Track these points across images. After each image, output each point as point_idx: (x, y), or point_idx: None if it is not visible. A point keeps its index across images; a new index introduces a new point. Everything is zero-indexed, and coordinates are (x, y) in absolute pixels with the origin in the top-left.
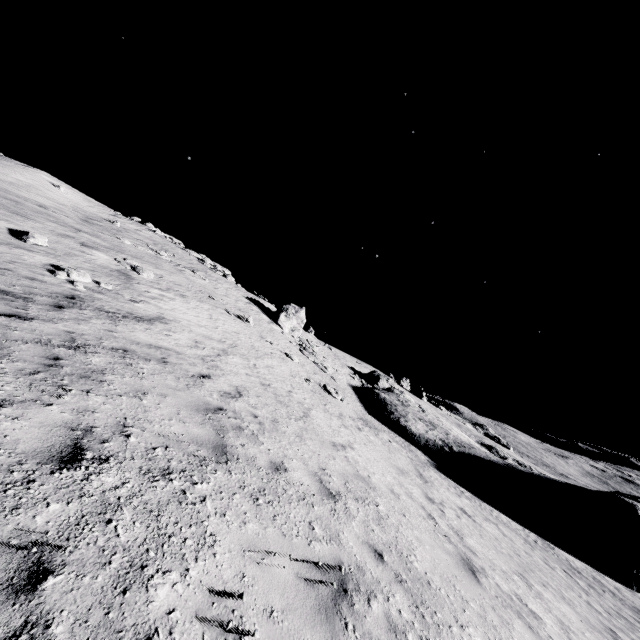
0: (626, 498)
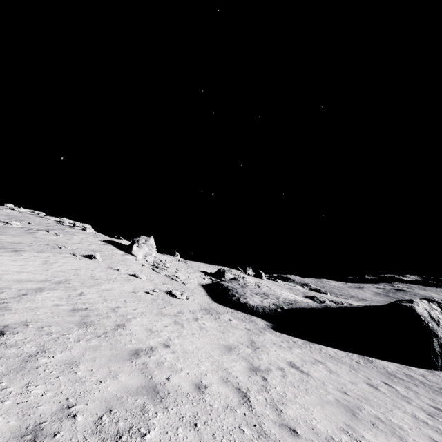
0: (404, 303)
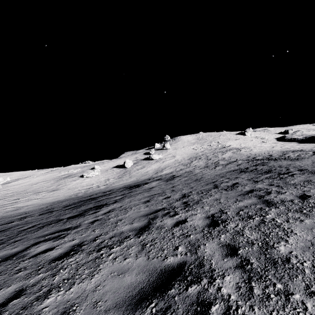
0: None
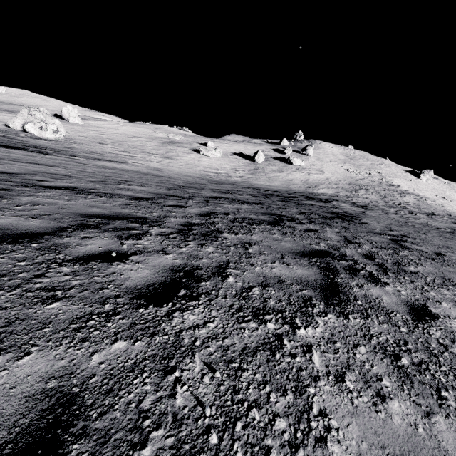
0: None
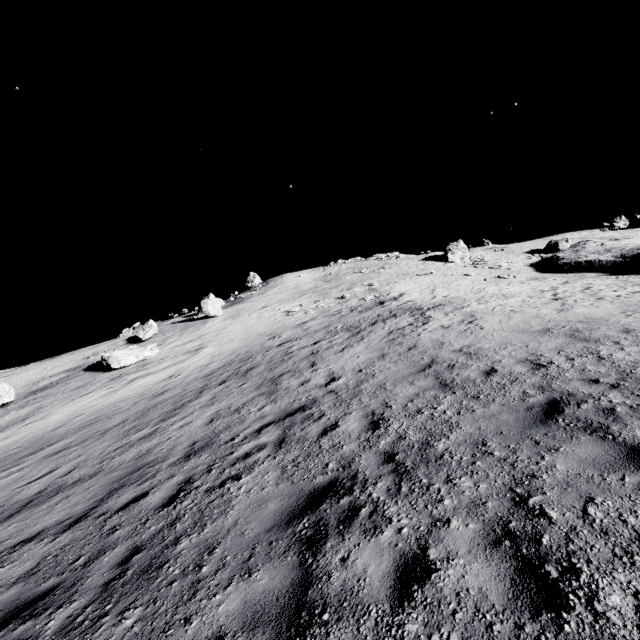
0: None
